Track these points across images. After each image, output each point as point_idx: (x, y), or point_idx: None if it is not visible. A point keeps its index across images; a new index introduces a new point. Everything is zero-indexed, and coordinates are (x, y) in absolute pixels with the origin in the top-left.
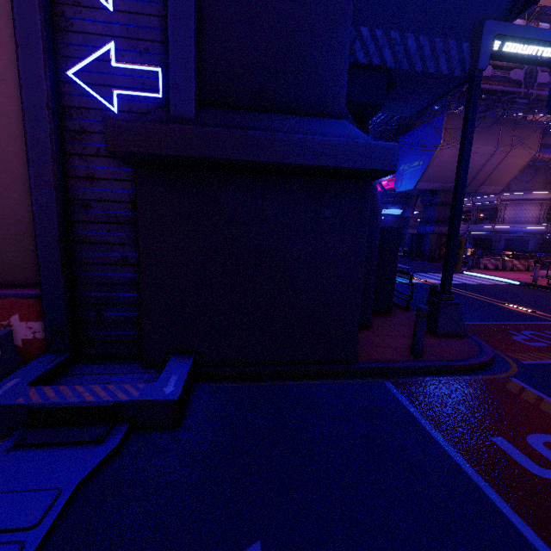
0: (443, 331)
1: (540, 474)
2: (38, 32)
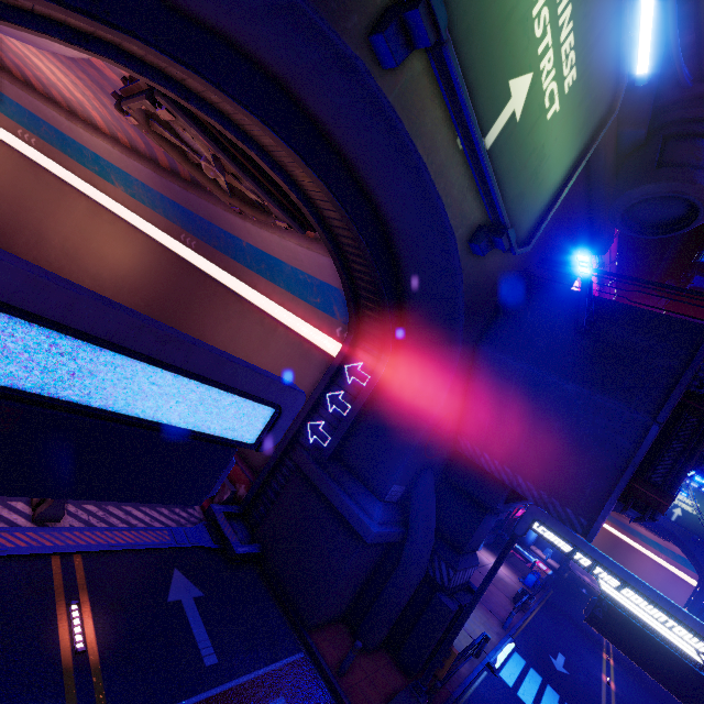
0: None
1: None
2: (307, 411)
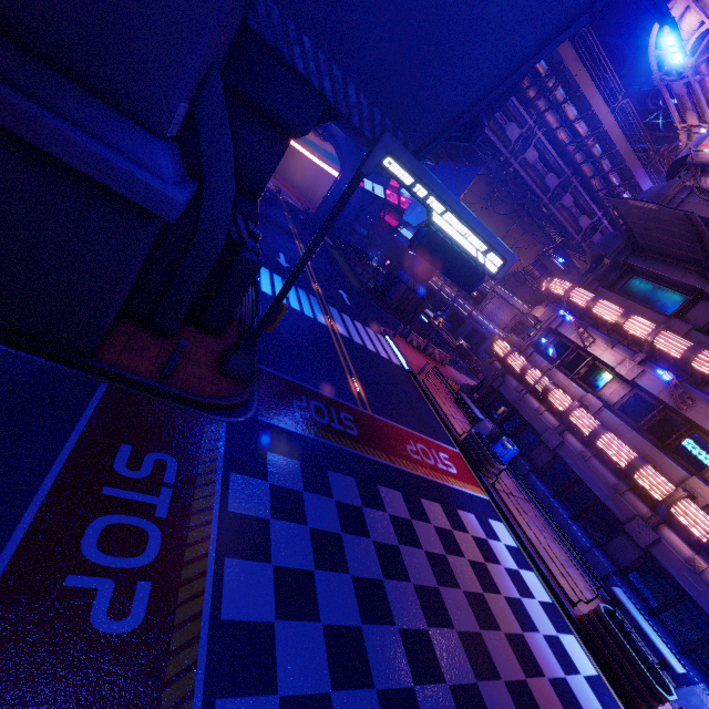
0: (228, 371)
1: (117, 470)
2: None
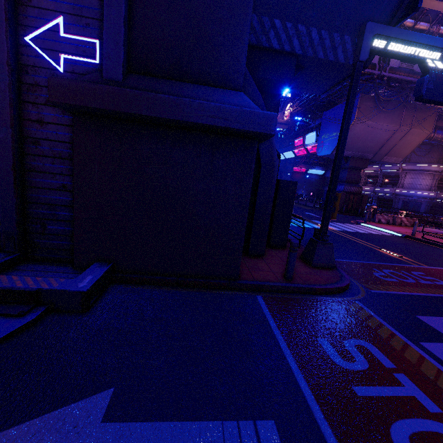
0: (317, 264)
1: (341, 365)
2: (2, 4)
